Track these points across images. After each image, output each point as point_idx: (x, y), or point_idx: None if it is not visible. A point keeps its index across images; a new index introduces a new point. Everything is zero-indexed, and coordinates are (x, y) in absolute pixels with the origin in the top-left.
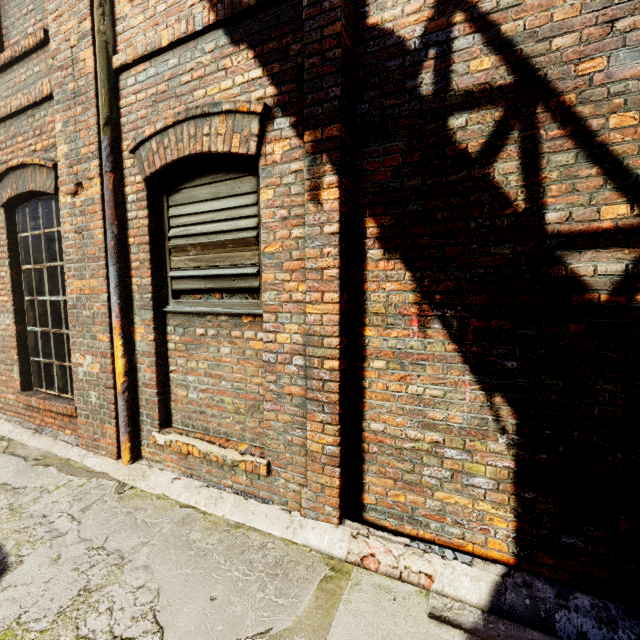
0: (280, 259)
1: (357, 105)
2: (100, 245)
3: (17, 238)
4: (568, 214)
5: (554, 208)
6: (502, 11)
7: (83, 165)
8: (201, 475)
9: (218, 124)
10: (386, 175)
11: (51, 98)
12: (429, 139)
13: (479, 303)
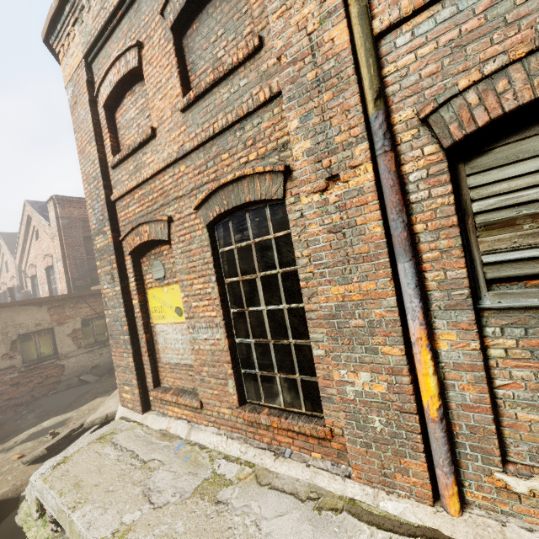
0: None
1: None
2: (377, 240)
3: (218, 253)
4: None
5: None
6: None
7: (340, 154)
8: None
9: None
10: None
11: (267, 102)
12: None
13: None
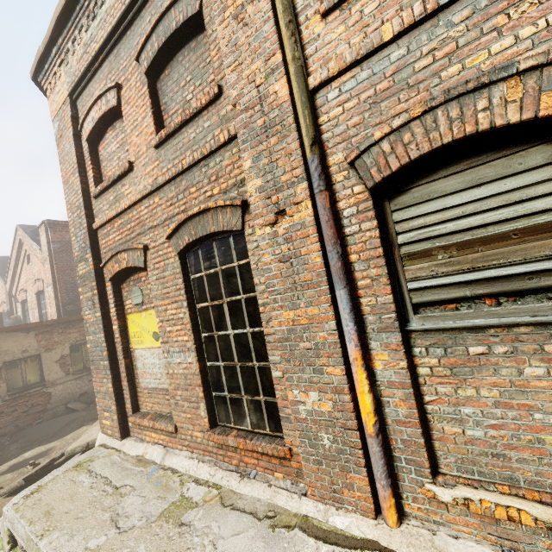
0: None
1: None
2: (318, 269)
3: (189, 280)
4: None
5: None
6: None
7: (285, 192)
8: (536, 551)
9: (505, 91)
10: None
11: (227, 143)
12: None
13: None
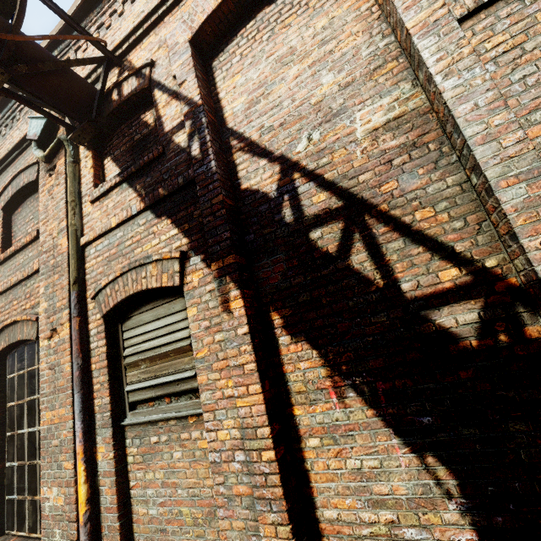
0: (209, 361)
1: (246, 236)
2: (68, 376)
3: (6, 380)
4: (416, 282)
5: (405, 280)
6: (321, 168)
7: (57, 315)
8: None
9: (151, 269)
10: (277, 278)
11: (39, 271)
12: (300, 249)
13: (378, 366)
